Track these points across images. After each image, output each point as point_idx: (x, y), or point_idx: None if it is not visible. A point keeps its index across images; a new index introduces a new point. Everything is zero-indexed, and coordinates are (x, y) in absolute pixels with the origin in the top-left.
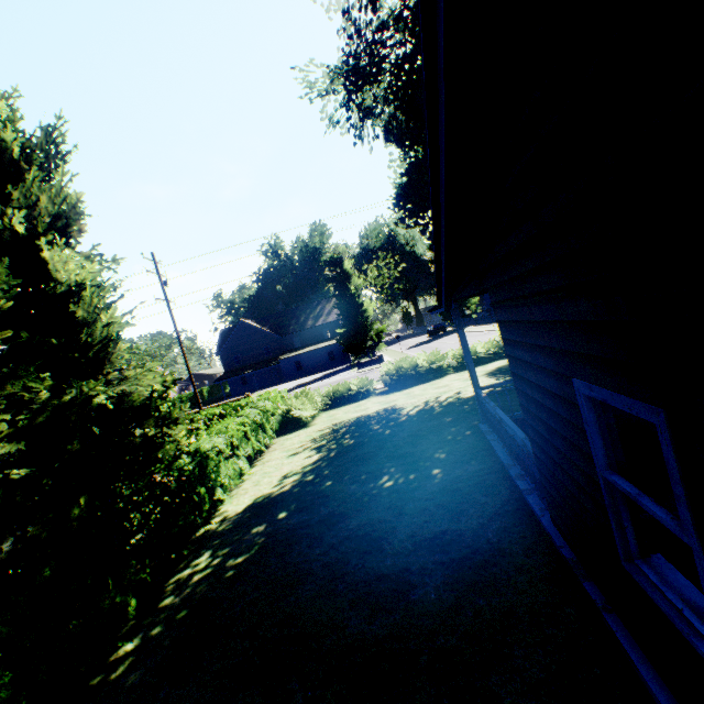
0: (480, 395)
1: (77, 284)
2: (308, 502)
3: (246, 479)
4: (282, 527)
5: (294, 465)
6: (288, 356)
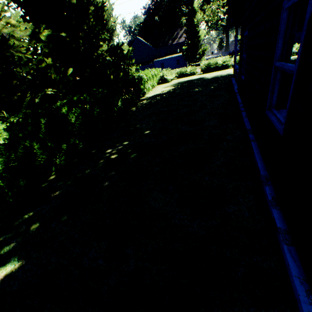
0: (234, 65)
1: (104, 3)
2: (172, 94)
3: (150, 92)
4: (165, 97)
5: (166, 89)
6: (158, 60)
